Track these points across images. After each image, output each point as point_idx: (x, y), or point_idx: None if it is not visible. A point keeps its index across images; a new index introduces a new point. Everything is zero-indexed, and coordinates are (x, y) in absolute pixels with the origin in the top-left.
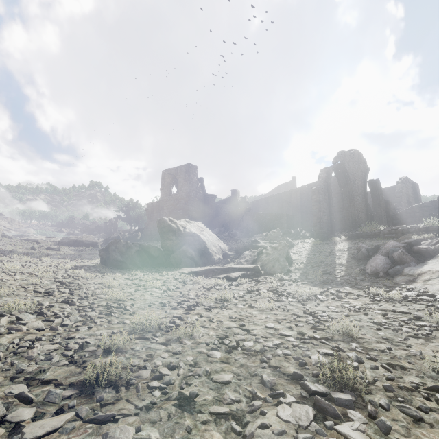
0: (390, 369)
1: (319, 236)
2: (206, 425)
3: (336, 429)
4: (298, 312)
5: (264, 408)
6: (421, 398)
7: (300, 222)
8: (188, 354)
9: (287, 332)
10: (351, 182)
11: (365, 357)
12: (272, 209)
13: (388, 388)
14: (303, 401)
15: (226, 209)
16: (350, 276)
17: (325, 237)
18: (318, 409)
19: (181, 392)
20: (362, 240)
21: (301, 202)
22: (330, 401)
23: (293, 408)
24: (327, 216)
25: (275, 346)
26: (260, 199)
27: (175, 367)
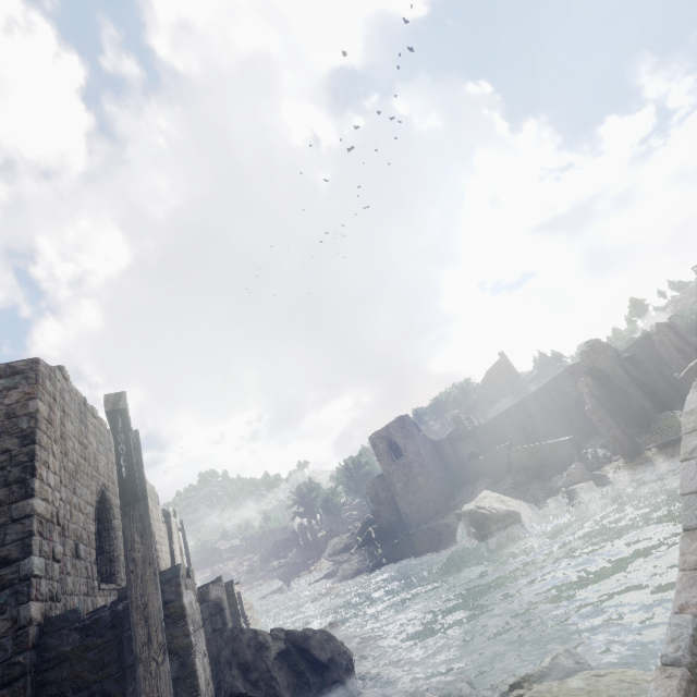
0: None
1: (625, 455)
2: None
3: None
4: None
5: None
6: None
7: (570, 426)
8: None
9: None
10: (613, 379)
11: None
12: (522, 422)
13: None
14: None
15: (464, 447)
16: None
17: (633, 454)
18: None
19: None
20: (675, 449)
21: (555, 402)
22: None
23: None
24: (618, 430)
25: None
26: (497, 415)
27: None
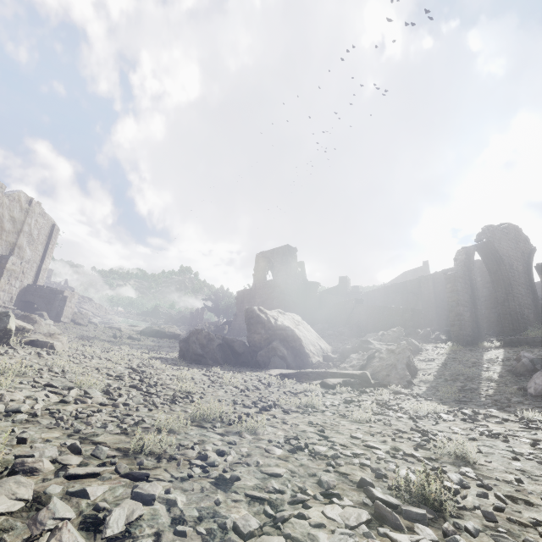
0: (505, 499)
1: (459, 339)
2: (237, 503)
3: (387, 533)
4: (403, 428)
5: (310, 504)
6: (537, 536)
7: (435, 321)
8: (244, 447)
9: (378, 445)
10: (506, 267)
11: (475, 484)
12: (394, 302)
13: (487, 515)
14: (362, 507)
15: (331, 300)
16: (501, 396)
17: (469, 342)
18: (377, 517)
19: (222, 474)
20: (527, 348)
21: (435, 293)
22: (398, 514)
23: (345, 510)
24: (470, 312)
25: (353, 455)
26: (378, 288)
27: (225, 453)
